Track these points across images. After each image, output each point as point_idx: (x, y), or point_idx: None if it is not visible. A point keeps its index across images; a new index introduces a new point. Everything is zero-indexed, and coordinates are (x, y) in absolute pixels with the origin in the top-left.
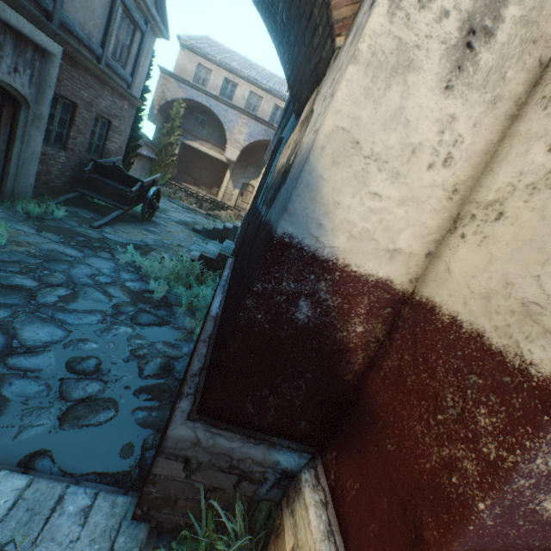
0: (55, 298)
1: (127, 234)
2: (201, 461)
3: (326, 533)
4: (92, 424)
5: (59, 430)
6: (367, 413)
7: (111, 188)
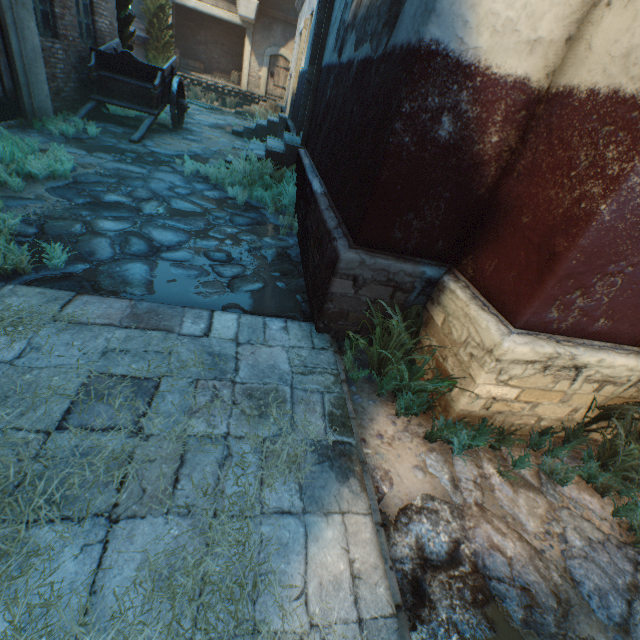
0: (156, 210)
1: (170, 146)
2: (365, 279)
3: (472, 298)
4: (253, 290)
5: (233, 294)
6: (501, 212)
7: (128, 87)
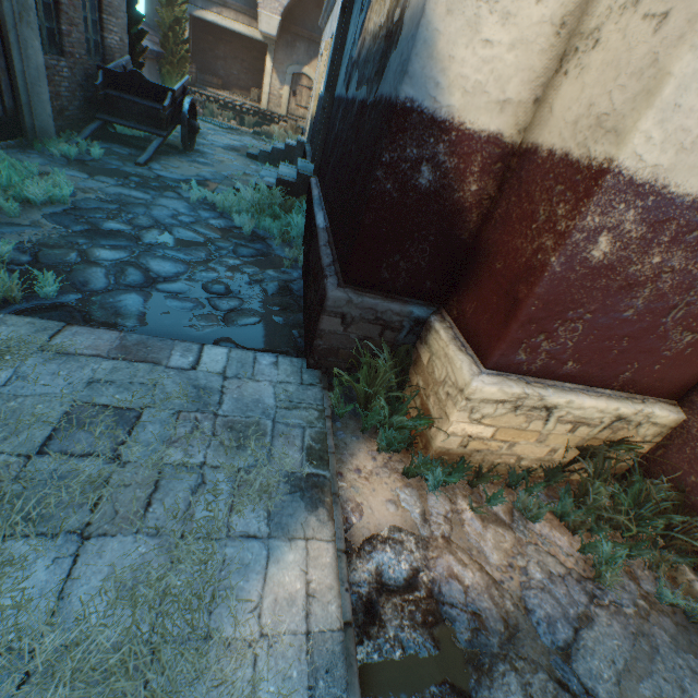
0: (156, 239)
1: (179, 170)
2: (353, 317)
3: (453, 338)
4: (248, 324)
5: (227, 327)
6: (481, 257)
7: (136, 107)
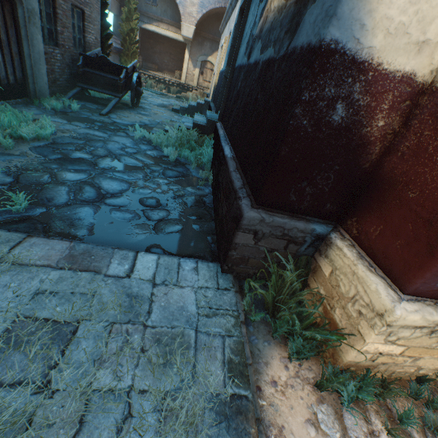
0: (108, 164)
1: (128, 118)
2: (264, 233)
3: (358, 257)
4: (173, 232)
5: (157, 235)
6: (385, 184)
7: (103, 79)
